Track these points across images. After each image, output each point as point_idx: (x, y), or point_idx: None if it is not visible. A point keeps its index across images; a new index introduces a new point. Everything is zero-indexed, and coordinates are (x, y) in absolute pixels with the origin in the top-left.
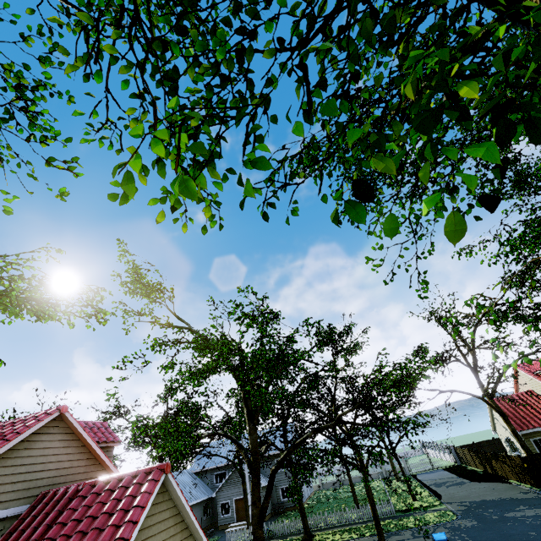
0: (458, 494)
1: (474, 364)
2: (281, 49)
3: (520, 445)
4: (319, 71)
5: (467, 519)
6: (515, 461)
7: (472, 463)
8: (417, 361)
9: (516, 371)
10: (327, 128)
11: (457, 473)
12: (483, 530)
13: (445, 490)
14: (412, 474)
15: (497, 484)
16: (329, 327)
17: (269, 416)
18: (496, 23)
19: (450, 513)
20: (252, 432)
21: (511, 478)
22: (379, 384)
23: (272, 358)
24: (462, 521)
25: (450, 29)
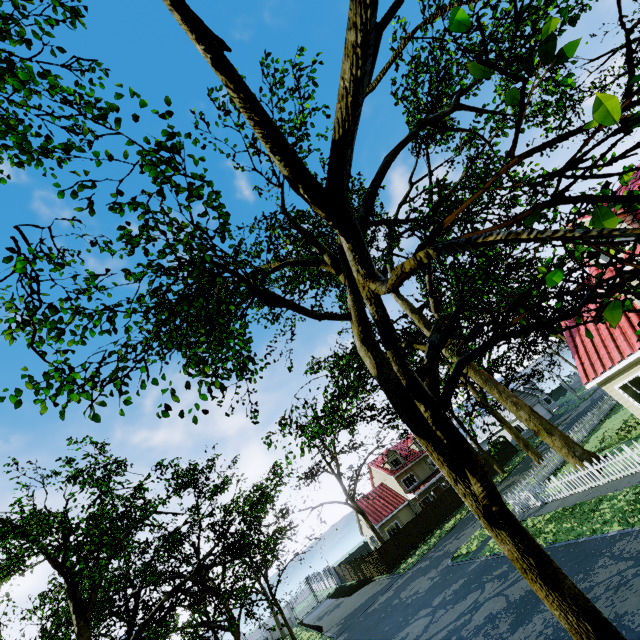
0: (337, 616)
1: (338, 471)
2: (135, 313)
3: (377, 538)
4: (158, 316)
5: (341, 636)
6: (374, 555)
7: (349, 577)
8: (269, 478)
9: (370, 468)
10: (162, 354)
11: (338, 595)
12: (352, 637)
13: (326, 620)
14: (299, 621)
15: (366, 587)
16: (190, 465)
17: (105, 616)
18: (241, 307)
19: (329, 639)
20: (83, 631)
21: (375, 574)
22: (238, 511)
23: (116, 518)
24: (337, 639)
25: (227, 299)
